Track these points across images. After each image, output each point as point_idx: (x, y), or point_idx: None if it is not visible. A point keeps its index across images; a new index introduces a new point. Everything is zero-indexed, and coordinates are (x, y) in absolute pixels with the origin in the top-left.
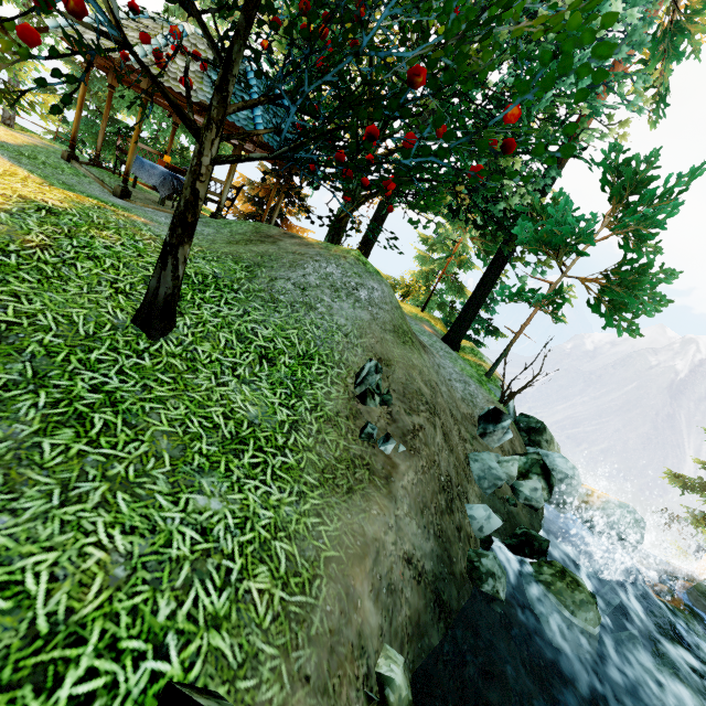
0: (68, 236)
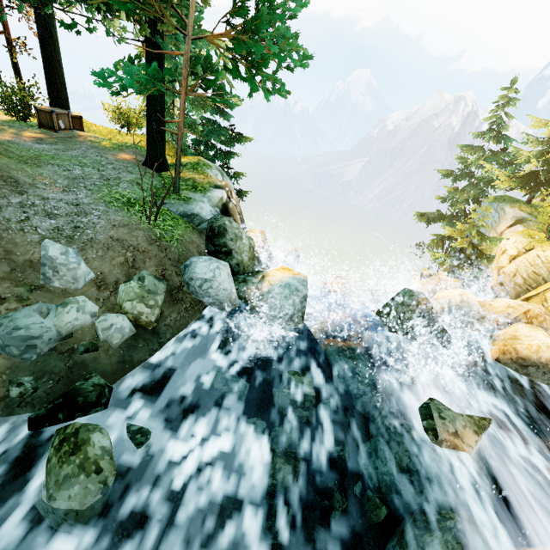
0: None
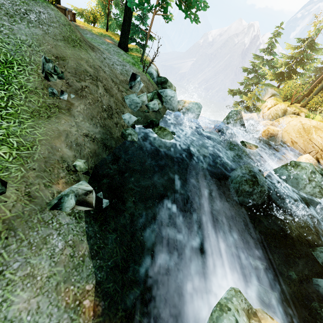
0: None
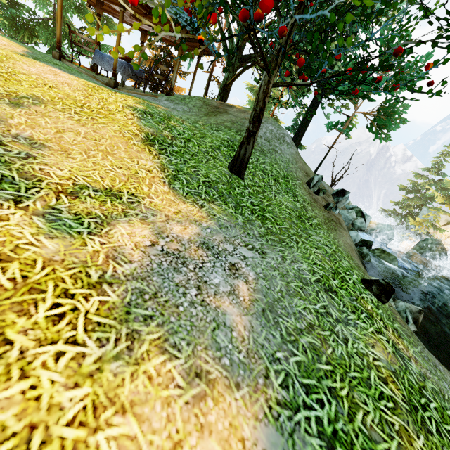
0: (170, 129)
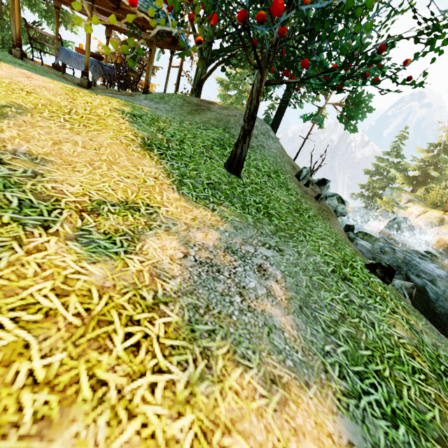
0: (162, 131)
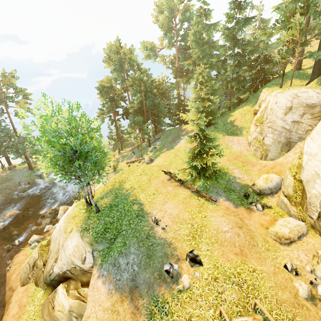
0: None
